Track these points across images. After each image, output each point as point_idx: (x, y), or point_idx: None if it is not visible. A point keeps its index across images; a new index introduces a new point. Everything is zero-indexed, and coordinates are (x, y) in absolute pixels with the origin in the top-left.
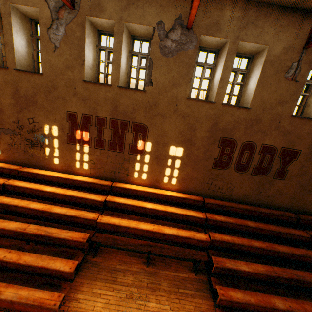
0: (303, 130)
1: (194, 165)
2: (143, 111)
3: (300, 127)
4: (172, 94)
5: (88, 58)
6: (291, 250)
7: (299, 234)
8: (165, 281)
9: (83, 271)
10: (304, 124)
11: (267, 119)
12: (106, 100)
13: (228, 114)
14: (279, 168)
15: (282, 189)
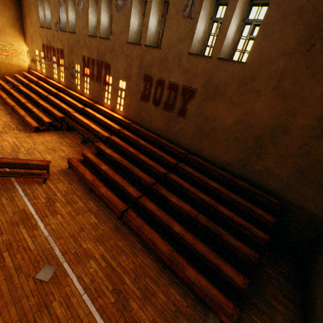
0: (199, 68)
1: (131, 96)
2: (109, 54)
3: (196, 65)
4: (121, 40)
5: (92, 21)
6: (148, 161)
7: (168, 159)
8: (80, 149)
9: (57, 131)
10: (199, 62)
11: (172, 57)
12: (95, 47)
13: (148, 54)
14: (181, 106)
15: (183, 128)
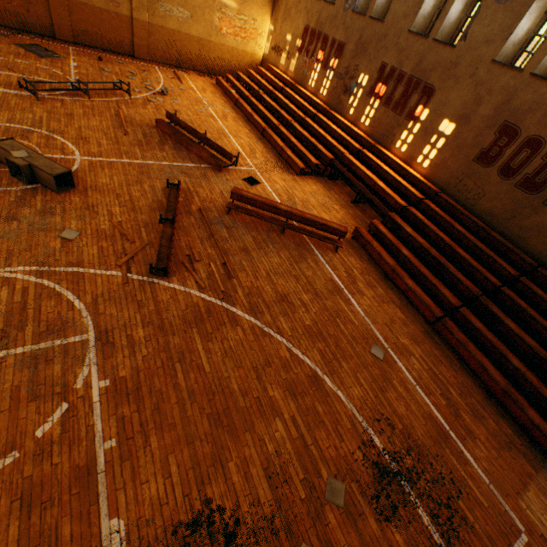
0: None
1: (456, 150)
2: (440, 72)
3: None
4: (479, 53)
5: (426, 6)
6: (470, 260)
7: (504, 265)
8: (353, 212)
9: (318, 178)
10: None
11: None
12: (415, 54)
13: (531, 90)
14: None
15: (545, 226)
